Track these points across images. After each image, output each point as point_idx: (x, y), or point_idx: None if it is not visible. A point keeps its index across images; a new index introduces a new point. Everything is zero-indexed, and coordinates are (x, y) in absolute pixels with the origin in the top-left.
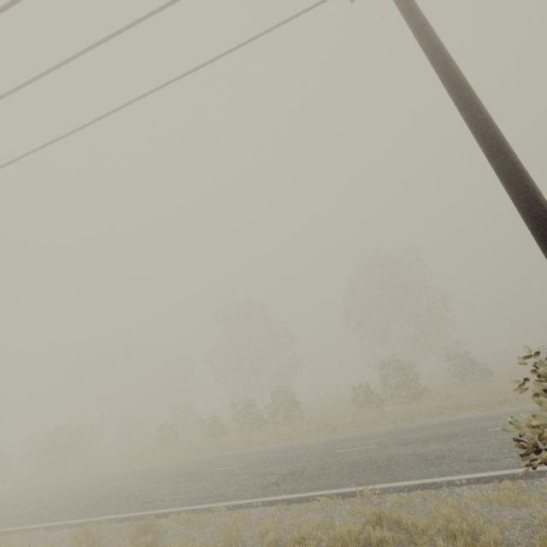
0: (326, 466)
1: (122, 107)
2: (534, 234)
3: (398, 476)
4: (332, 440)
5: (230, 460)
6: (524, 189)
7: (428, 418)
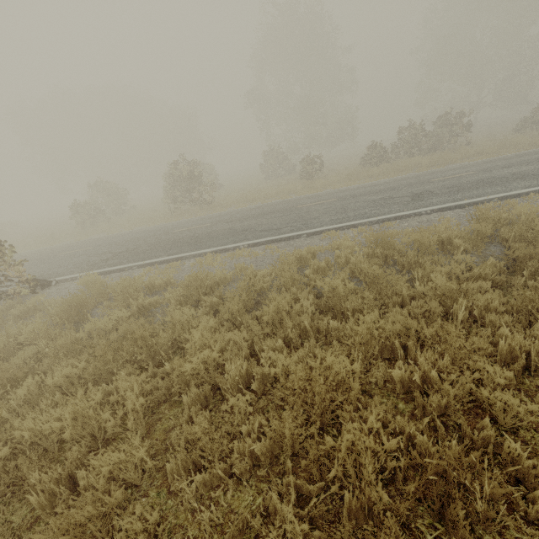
0: None
1: None
2: None
3: None
4: None
5: None
6: None
7: None
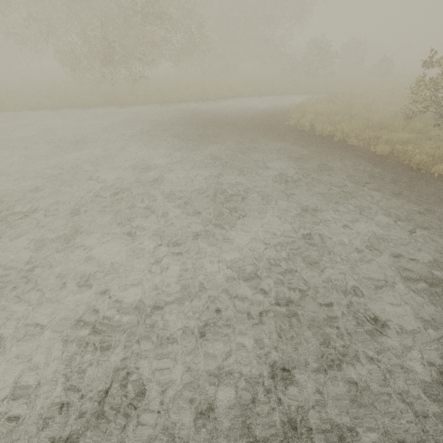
0: None
1: None
2: None
3: None
4: None
5: None
6: None
7: None
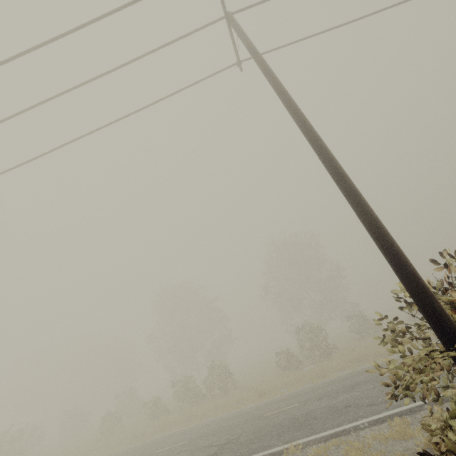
0: (258, 430)
1: (69, 143)
2: (369, 233)
3: (316, 429)
4: (261, 405)
5: (172, 439)
6: (358, 203)
7: (338, 372)
